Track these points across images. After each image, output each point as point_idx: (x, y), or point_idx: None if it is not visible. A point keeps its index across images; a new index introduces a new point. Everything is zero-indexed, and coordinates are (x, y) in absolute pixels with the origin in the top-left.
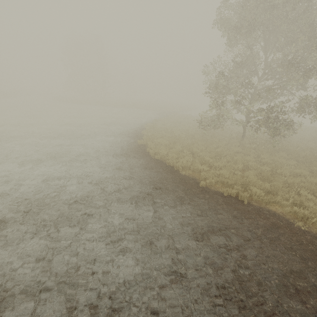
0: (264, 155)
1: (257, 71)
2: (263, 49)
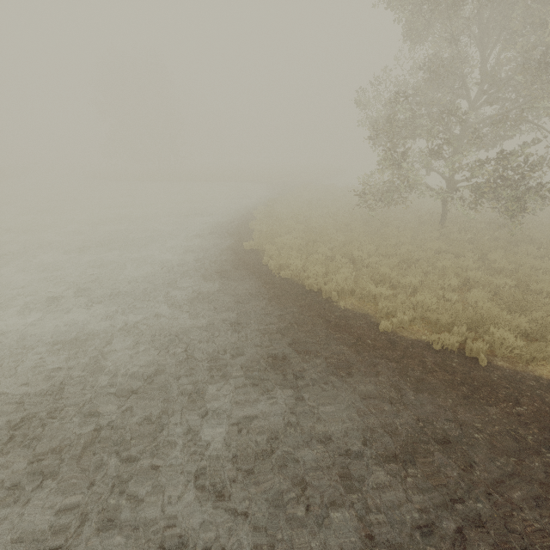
0: (495, 254)
1: (467, 88)
2: (478, 42)
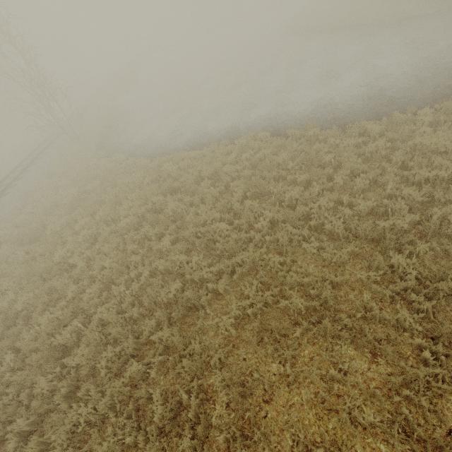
0: None
1: None
2: None
